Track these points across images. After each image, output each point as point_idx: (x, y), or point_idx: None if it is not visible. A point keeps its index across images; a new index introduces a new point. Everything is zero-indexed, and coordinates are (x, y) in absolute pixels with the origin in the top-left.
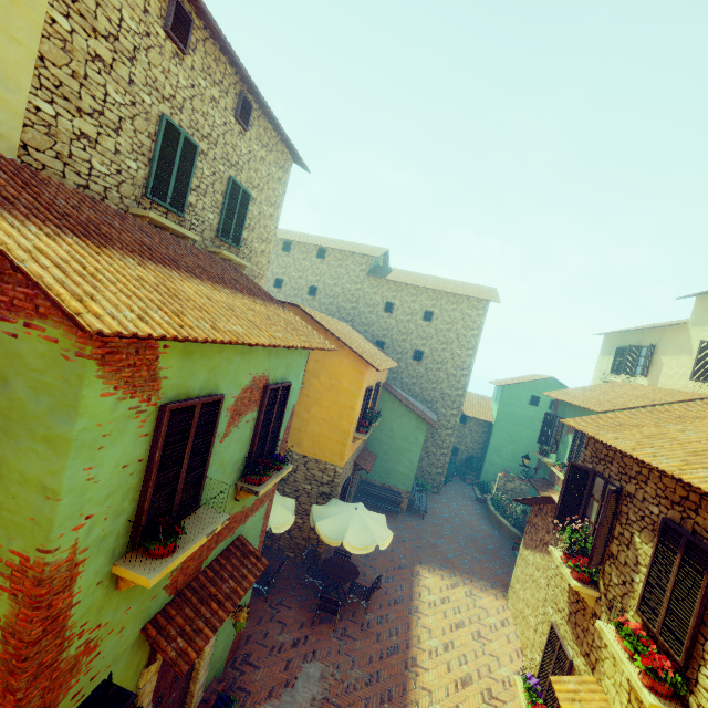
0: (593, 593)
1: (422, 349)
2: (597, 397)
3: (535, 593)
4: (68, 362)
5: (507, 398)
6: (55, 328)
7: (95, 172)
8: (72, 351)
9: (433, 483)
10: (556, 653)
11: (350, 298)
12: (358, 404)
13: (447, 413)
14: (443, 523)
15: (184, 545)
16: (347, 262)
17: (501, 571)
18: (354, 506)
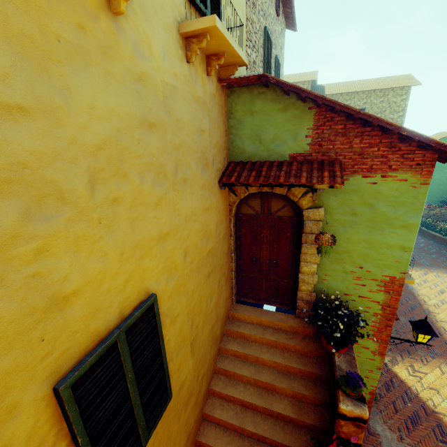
0: None
1: None
2: None
3: None
4: (415, 189)
5: None
6: (404, 174)
7: None
8: (418, 183)
9: None
10: None
11: None
12: None
13: None
14: None
15: None
16: None
17: None
18: None
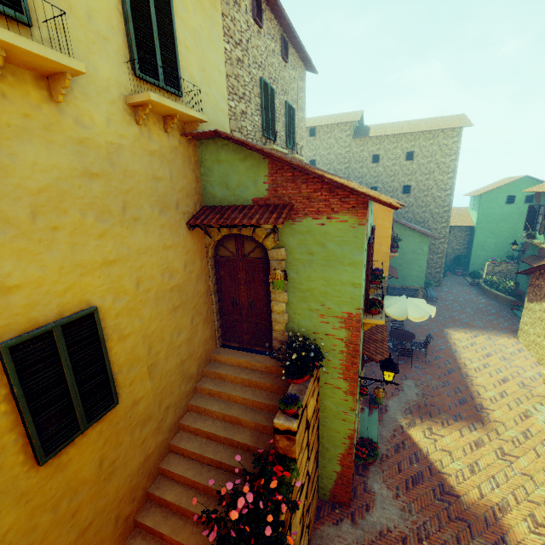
0: None
1: (408, 183)
2: None
3: None
4: (355, 229)
5: (484, 204)
6: (344, 216)
7: (248, 131)
8: (356, 224)
9: (434, 280)
10: None
11: (342, 160)
12: (390, 233)
13: (438, 227)
14: (451, 303)
15: (380, 310)
16: (335, 133)
17: (507, 323)
18: (403, 297)
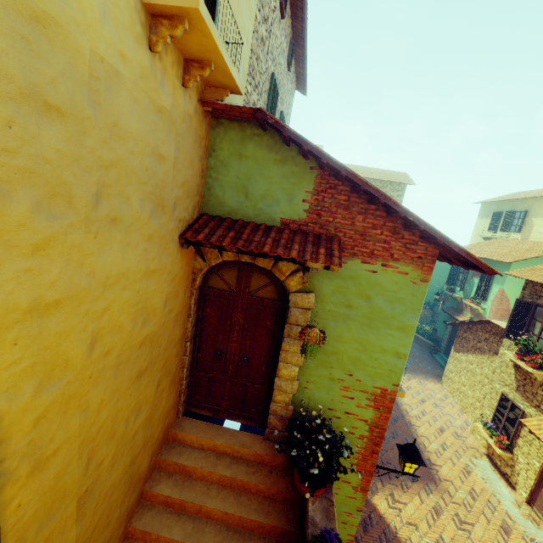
0: (542, 373)
1: None
2: (497, 251)
3: (471, 377)
4: (415, 285)
5: None
6: (406, 266)
7: None
8: (418, 279)
9: None
10: (509, 408)
11: None
12: None
13: None
14: None
15: None
16: None
17: (430, 367)
18: None
